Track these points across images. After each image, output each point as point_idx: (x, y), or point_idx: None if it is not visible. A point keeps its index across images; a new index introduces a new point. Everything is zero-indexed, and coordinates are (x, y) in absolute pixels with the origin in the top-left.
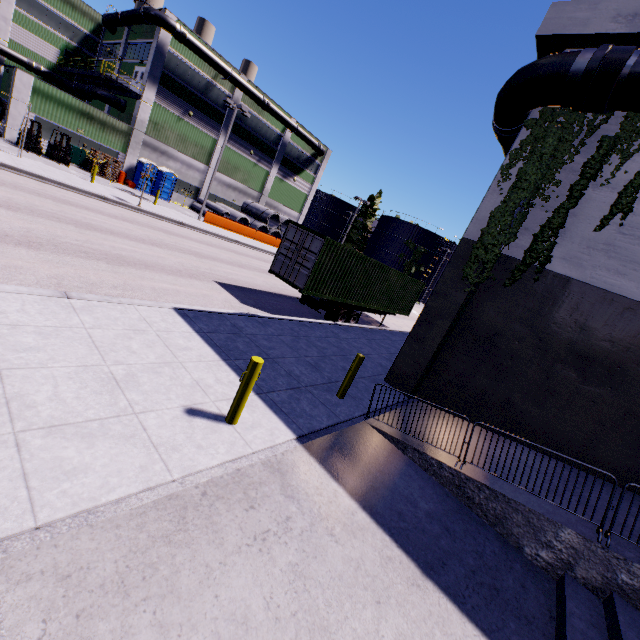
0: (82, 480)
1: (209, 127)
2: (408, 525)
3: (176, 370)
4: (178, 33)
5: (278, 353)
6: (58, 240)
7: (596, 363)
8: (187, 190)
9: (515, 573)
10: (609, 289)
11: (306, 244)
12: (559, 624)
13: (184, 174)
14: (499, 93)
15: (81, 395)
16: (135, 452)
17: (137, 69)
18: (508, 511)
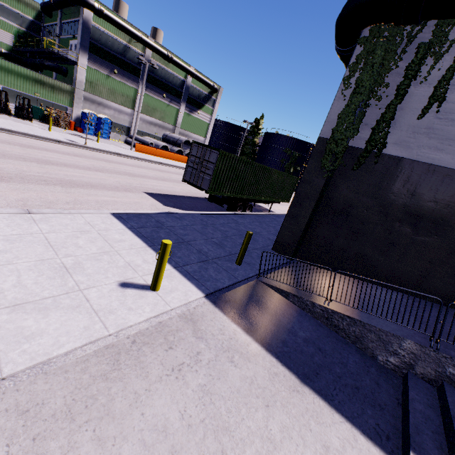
0: (38, 341)
1: (130, 80)
2: (290, 349)
3: (113, 256)
4: (97, 10)
5: (191, 238)
6: (24, 174)
7: (425, 219)
8: (121, 130)
9: (371, 375)
10: (431, 162)
11: (206, 157)
12: (404, 408)
13: (117, 118)
14: (337, 20)
15: (39, 281)
16: (80, 317)
17: (71, 42)
18: (364, 332)
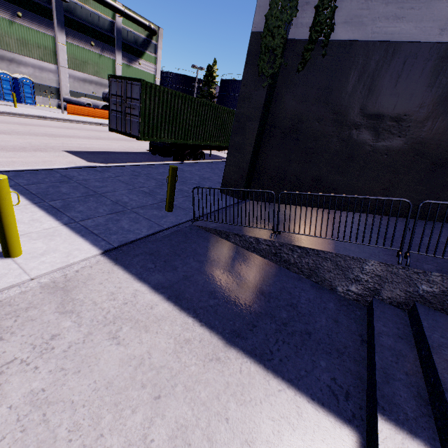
0: None
1: (43, 26)
2: (219, 301)
3: None
4: None
5: (109, 189)
6: None
7: (385, 118)
8: (49, 92)
9: (328, 312)
10: (390, 39)
11: (128, 93)
12: (369, 346)
13: (39, 77)
14: None
15: None
16: None
17: None
18: (319, 262)
